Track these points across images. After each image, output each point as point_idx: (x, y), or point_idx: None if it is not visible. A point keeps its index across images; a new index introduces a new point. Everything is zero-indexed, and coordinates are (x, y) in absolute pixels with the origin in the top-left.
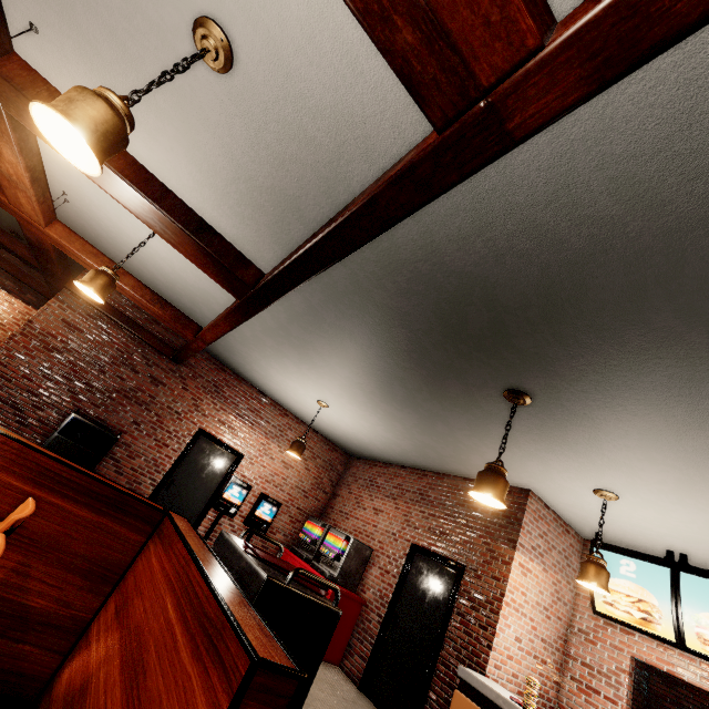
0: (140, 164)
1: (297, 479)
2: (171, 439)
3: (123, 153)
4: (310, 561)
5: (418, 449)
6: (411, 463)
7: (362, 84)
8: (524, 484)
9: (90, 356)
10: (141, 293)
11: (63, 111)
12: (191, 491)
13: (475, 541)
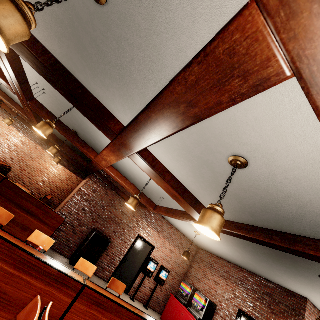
0: (178, 180)
1: (175, 258)
2: (127, 239)
3: (173, 177)
4: (185, 305)
5: (243, 262)
6: (234, 263)
7: (316, 197)
8: (304, 295)
9: (100, 203)
10: (136, 191)
11: (215, 230)
12: (133, 263)
13: (277, 319)
